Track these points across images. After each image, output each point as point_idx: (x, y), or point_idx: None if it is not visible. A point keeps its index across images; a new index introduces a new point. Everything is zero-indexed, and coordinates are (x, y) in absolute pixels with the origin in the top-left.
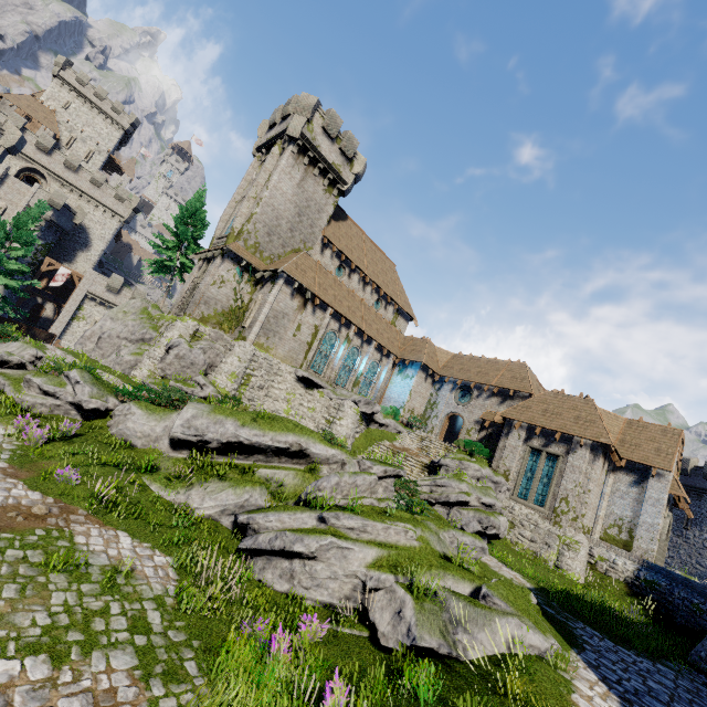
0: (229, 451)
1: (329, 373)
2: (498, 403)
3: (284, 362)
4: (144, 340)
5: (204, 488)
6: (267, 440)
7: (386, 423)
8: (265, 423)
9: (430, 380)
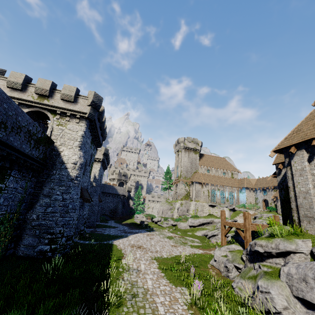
0: (199, 225)
1: (217, 201)
2: (275, 191)
3: (204, 202)
4: (171, 209)
5: (198, 232)
6: (205, 221)
7: (240, 210)
8: (204, 218)
9: (252, 191)
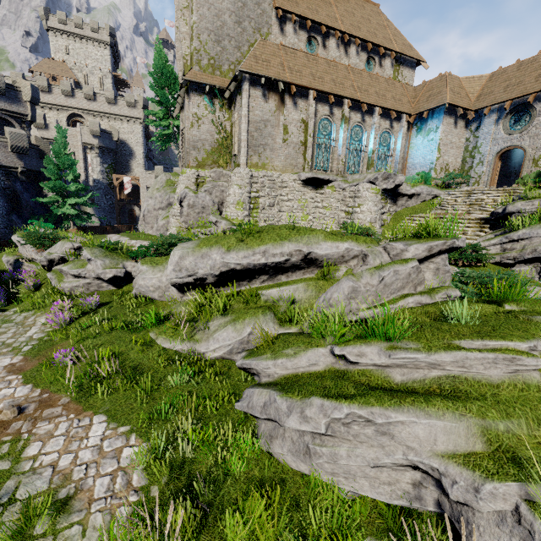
0: (228, 281)
1: (336, 166)
2: None
3: (285, 173)
4: (171, 204)
5: (206, 330)
6: (259, 258)
7: (415, 192)
8: (253, 240)
9: (461, 123)
